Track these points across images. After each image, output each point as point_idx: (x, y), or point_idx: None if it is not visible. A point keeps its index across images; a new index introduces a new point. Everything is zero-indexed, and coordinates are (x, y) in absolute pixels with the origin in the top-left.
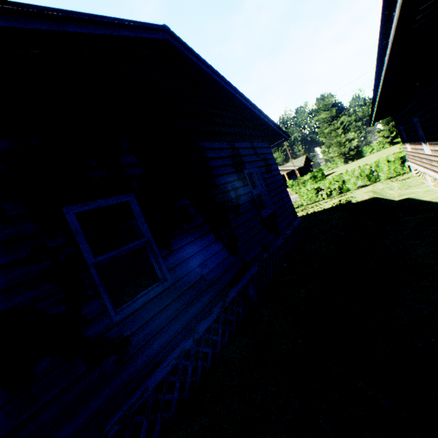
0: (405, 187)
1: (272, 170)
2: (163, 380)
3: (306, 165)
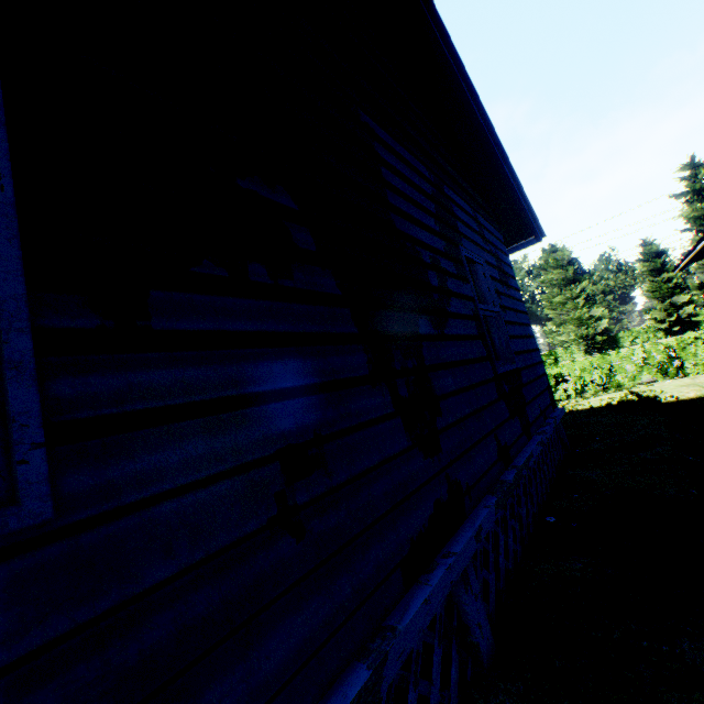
0: None
1: (509, 285)
2: None
3: None
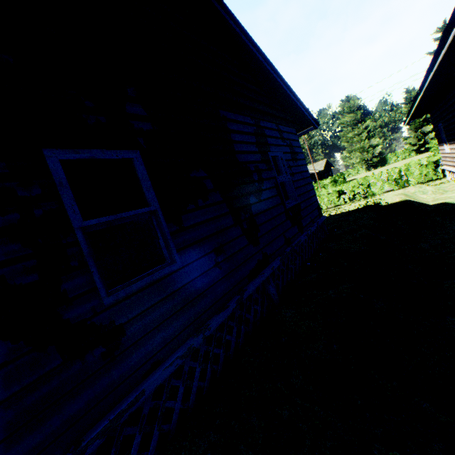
0: (440, 192)
1: (297, 159)
2: (164, 384)
3: (326, 169)
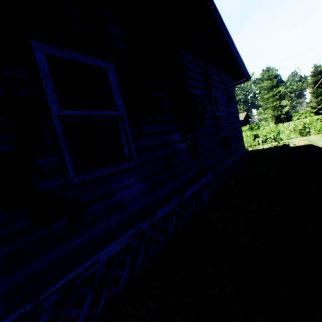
0: None
1: (231, 102)
2: (115, 256)
3: (245, 119)
